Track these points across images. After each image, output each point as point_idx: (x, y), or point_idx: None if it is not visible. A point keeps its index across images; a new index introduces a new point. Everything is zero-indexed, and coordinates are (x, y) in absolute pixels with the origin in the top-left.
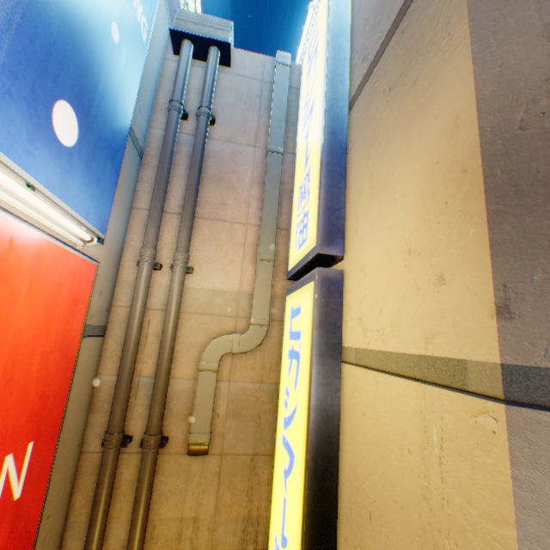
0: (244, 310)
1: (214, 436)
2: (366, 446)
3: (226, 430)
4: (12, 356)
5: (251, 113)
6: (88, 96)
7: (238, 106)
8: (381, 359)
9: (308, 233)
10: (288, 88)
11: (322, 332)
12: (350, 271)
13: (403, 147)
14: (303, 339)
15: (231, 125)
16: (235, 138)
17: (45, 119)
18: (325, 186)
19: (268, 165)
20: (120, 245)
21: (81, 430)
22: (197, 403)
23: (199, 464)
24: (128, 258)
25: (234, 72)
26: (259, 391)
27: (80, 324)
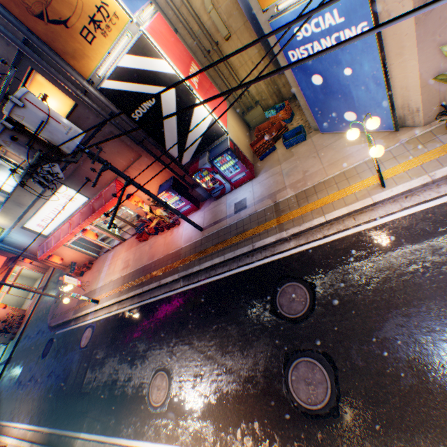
0: None
1: (229, 31)
2: None
3: (231, 25)
4: (176, 47)
5: None
6: None
7: None
8: None
9: None
10: None
11: None
12: None
13: None
14: None
15: None
16: None
17: None
18: None
19: None
20: None
21: (197, 60)
22: (217, 26)
23: (231, 42)
24: None
25: None
26: (232, 1)
27: (173, 33)
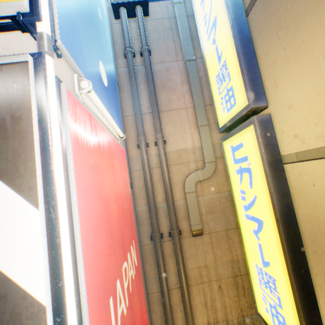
0: (199, 157)
1: (203, 225)
2: (321, 201)
3: (208, 220)
4: (121, 199)
5: (168, 41)
6: (103, 56)
7: (160, 39)
8: (323, 151)
9: (237, 99)
10: (186, 17)
11: (267, 151)
12: (277, 112)
13: (315, 21)
14: (251, 159)
15: (159, 52)
16: (164, 60)
17: (99, 73)
18: (245, 67)
19: (188, 69)
20: (125, 138)
21: (138, 235)
22: (190, 210)
23: (199, 240)
24: (130, 145)
25: (151, 18)
26: (220, 197)
27: (128, 182)
